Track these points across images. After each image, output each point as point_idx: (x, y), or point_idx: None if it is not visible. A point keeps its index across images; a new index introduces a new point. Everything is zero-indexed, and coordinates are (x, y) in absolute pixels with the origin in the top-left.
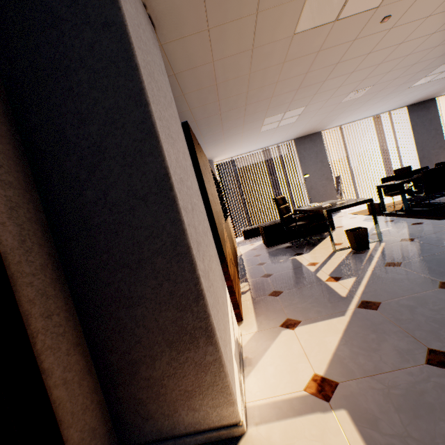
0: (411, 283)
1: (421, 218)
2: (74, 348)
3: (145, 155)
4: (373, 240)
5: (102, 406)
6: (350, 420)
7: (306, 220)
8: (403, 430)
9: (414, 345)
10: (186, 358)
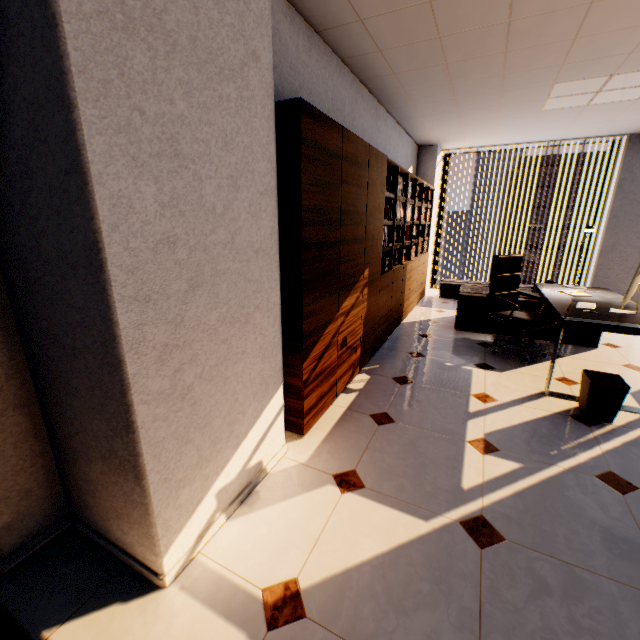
0: (601, 542)
1: None
2: (14, 409)
3: (72, 200)
4: None
5: (50, 471)
6: None
7: (537, 315)
8: None
9: None
10: (117, 481)
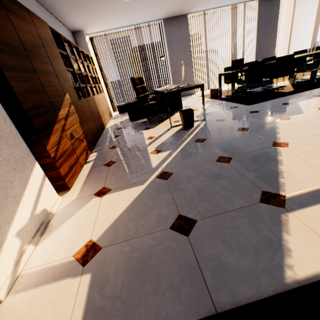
0: (201, 157)
1: (238, 103)
2: None
3: None
4: (200, 119)
5: None
6: (88, 284)
7: (158, 100)
8: (119, 291)
9: (172, 212)
10: None
